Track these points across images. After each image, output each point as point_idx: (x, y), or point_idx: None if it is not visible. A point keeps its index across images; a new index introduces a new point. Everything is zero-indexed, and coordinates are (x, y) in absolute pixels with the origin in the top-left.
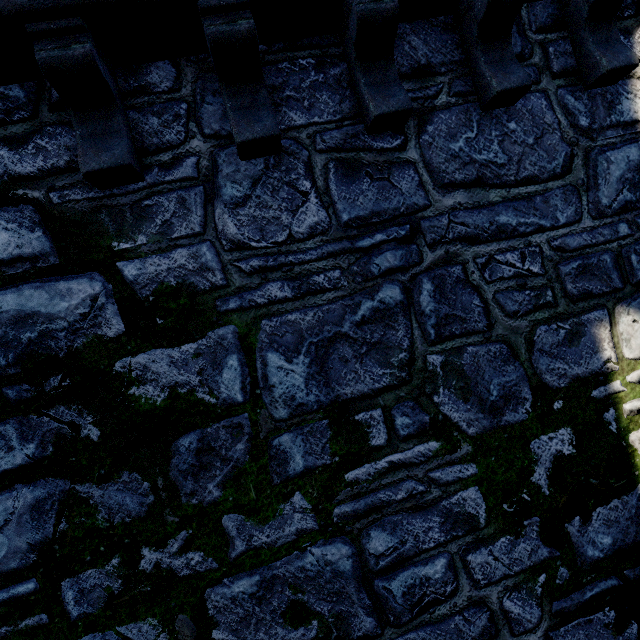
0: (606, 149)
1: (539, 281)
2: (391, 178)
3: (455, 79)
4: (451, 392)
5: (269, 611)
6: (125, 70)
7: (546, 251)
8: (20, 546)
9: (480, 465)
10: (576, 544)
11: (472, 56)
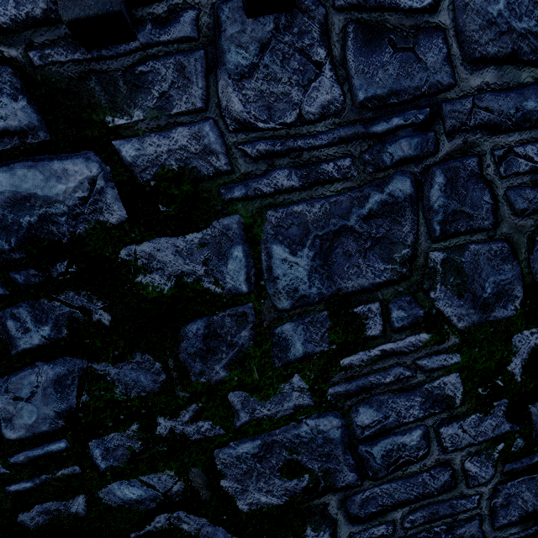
0: None
1: None
2: (416, 48)
3: None
4: (447, 288)
5: (268, 467)
6: None
7: None
8: (48, 413)
9: (464, 355)
10: (535, 421)
11: None
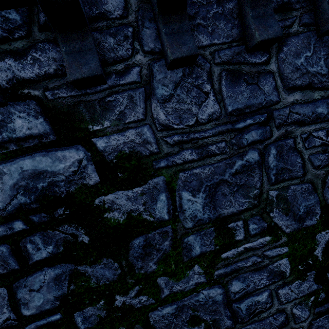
0: None
1: None
2: (259, 83)
3: (304, 13)
4: (279, 210)
5: (180, 320)
6: (89, 0)
7: None
8: (50, 298)
9: (290, 247)
10: None
11: None
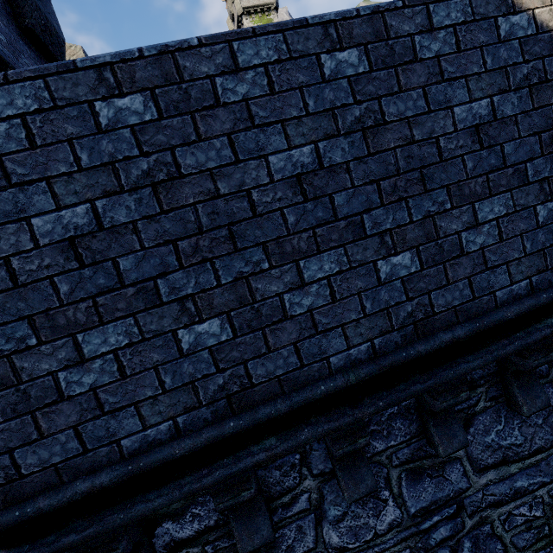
0: None
1: (540, 521)
2: (444, 473)
3: (490, 387)
4: None
5: None
6: None
7: (546, 499)
8: None
9: None
10: None
11: (506, 376)
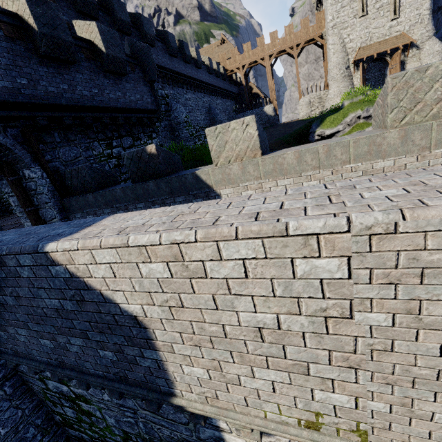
0: (204, 427)
1: (177, 440)
2: (126, 400)
3: None
4: None
5: None
6: None
7: (179, 436)
8: (73, 415)
9: None
10: None
11: None
